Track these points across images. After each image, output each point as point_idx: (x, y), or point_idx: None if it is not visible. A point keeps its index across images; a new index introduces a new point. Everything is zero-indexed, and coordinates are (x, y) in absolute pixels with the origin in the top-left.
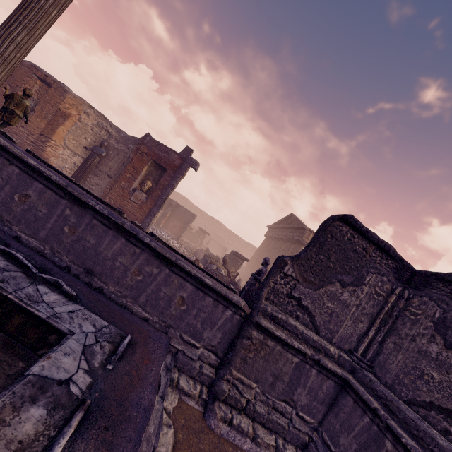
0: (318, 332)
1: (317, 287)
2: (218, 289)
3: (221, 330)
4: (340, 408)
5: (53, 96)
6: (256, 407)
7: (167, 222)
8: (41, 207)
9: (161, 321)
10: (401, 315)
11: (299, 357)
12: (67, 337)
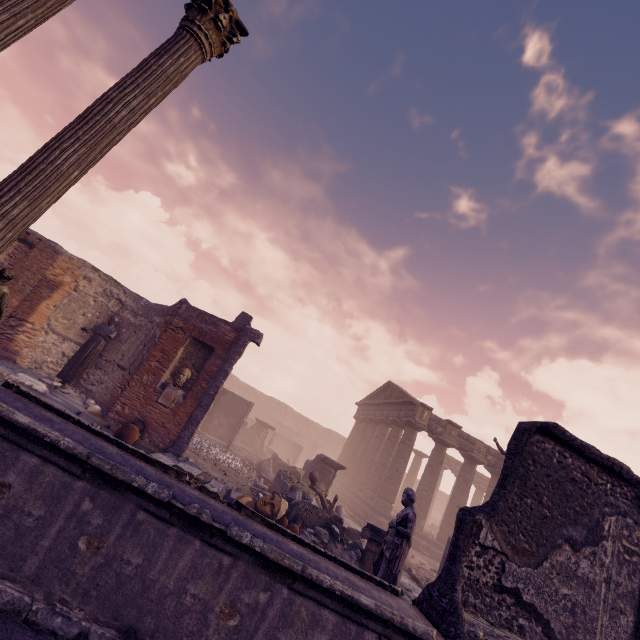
0: None
1: (537, 559)
2: (387, 615)
3: None
4: None
5: (36, 260)
6: None
7: (209, 421)
8: (31, 505)
9: None
10: None
11: None
12: None
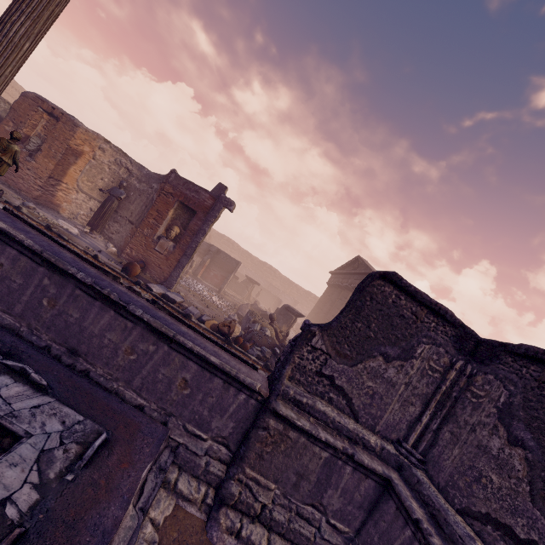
0: (357, 418)
1: (354, 362)
2: (227, 370)
3: (233, 418)
4: (381, 515)
5: (62, 131)
6: (273, 514)
7: (207, 272)
8: (15, 277)
9: (160, 408)
10: (461, 396)
11: (329, 451)
12: (21, 441)
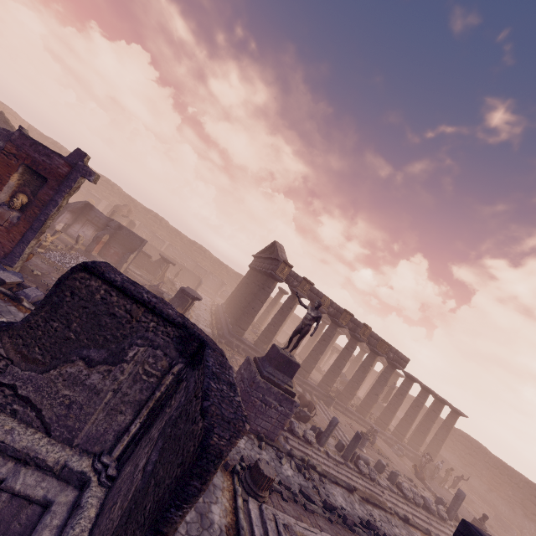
0: (50, 431)
1: (47, 368)
2: None
3: None
4: None
5: None
6: None
7: (106, 249)
8: None
9: None
10: (167, 404)
11: None
12: None
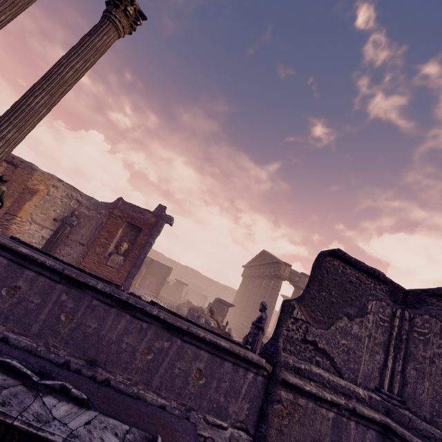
0: (341, 375)
1: (327, 325)
2: (236, 351)
3: (246, 398)
4: None
5: (20, 175)
6: None
7: (143, 280)
8: (33, 297)
9: (180, 405)
10: (410, 337)
11: (334, 410)
12: None
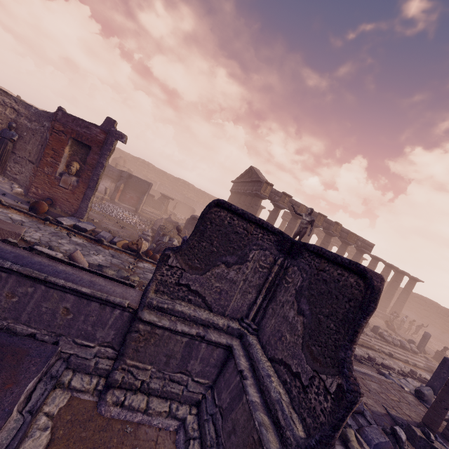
0: (211, 309)
1: (204, 271)
2: (98, 296)
3: (113, 327)
4: (227, 369)
5: None
6: (150, 385)
7: (123, 195)
8: None
9: (50, 332)
10: (280, 283)
11: (188, 337)
12: None
